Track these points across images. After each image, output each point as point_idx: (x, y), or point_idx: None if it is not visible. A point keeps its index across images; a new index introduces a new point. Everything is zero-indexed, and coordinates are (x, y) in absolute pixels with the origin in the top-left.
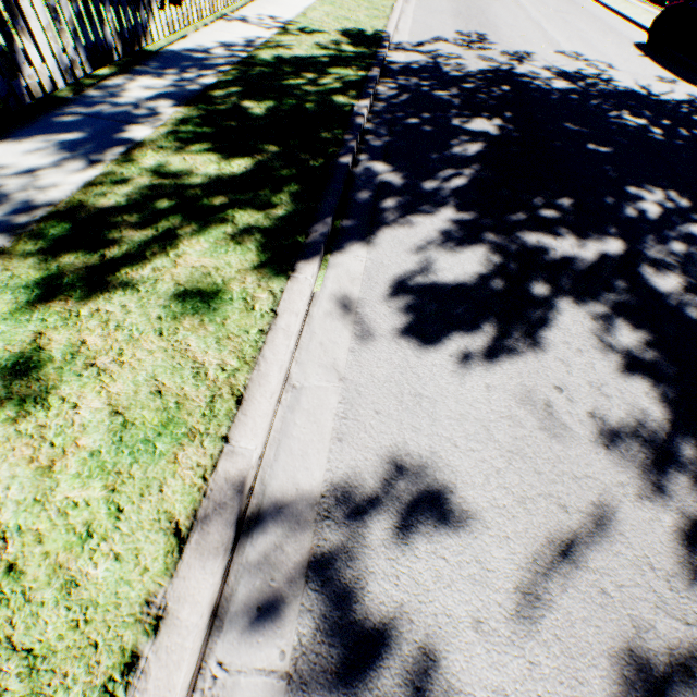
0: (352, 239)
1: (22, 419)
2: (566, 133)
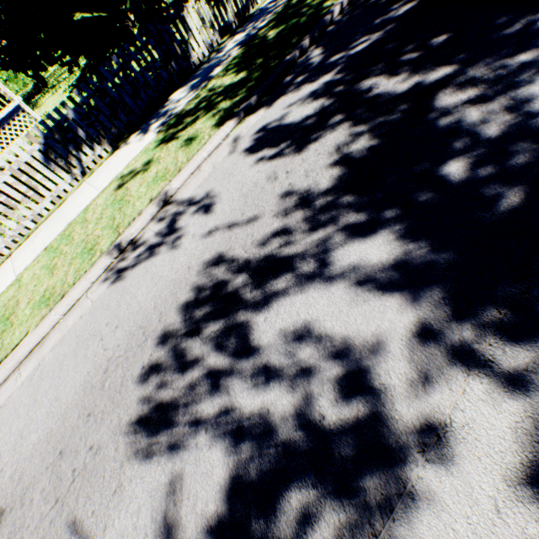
0: (263, 106)
1: (143, 175)
2: None
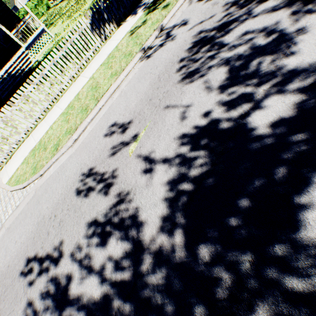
0: None
1: (144, 26)
2: None
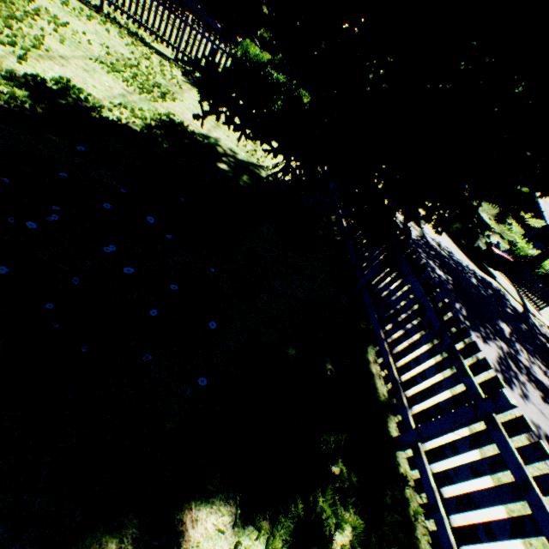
0: None
1: None
2: (465, 286)
